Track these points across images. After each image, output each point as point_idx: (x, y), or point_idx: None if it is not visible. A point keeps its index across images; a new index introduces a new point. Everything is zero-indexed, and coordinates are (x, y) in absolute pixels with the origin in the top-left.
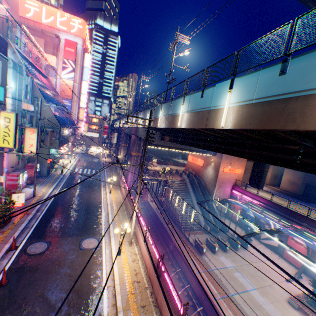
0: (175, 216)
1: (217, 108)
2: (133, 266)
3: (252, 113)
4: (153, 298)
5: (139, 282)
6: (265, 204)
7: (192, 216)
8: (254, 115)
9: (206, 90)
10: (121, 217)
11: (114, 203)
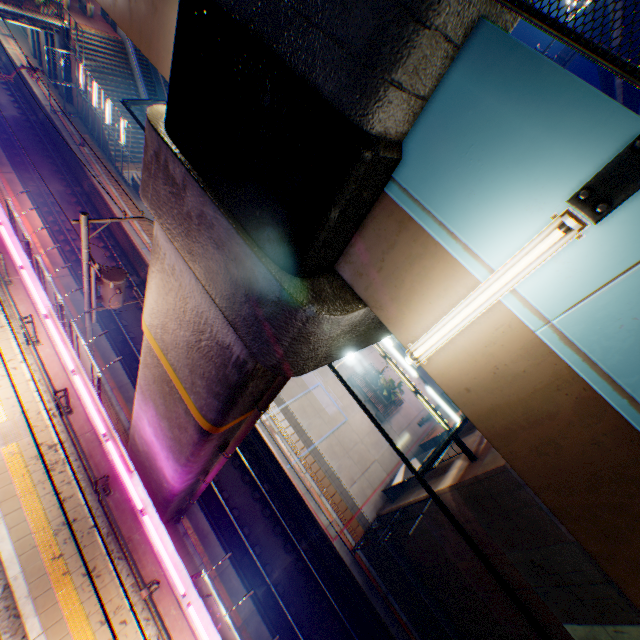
0: (100, 132)
1: None
2: None
3: None
4: None
5: None
6: None
7: (124, 132)
8: None
9: None
10: None
11: None
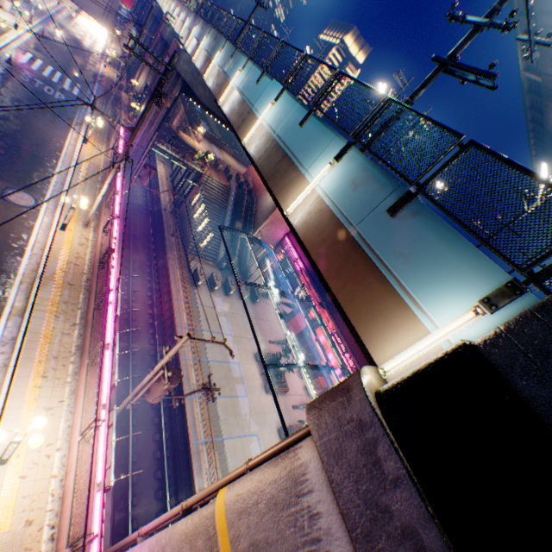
0: (189, 231)
1: (256, 116)
2: (78, 250)
3: (267, 148)
4: (89, 284)
5: (79, 266)
6: (306, 269)
7: (208, 240)
8: (266, 152)
9: (265, 77)
10: (88, 190)
11: (86, 164)
